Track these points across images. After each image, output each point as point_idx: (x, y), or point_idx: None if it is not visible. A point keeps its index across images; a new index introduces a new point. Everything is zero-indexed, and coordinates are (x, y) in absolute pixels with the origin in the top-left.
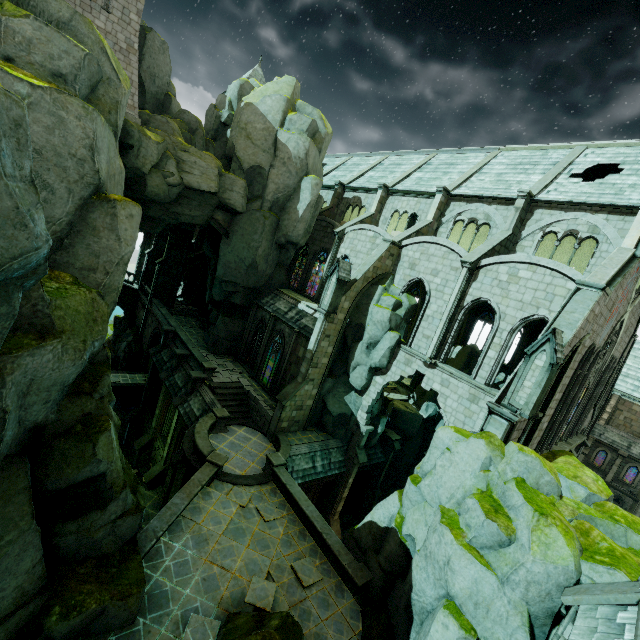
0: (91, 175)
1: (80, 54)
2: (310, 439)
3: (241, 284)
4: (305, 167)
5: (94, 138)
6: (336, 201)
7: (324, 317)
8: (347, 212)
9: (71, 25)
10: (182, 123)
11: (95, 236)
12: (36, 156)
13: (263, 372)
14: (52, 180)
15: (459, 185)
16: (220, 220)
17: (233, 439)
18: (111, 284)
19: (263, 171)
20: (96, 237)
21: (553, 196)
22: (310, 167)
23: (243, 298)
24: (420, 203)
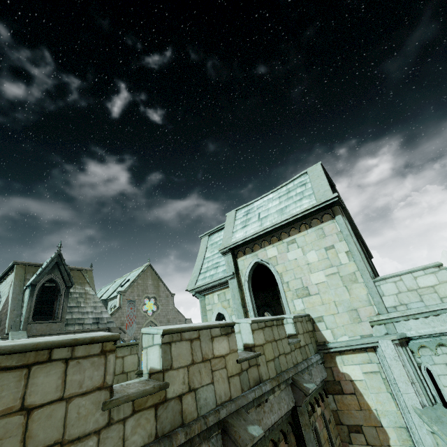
0: None
1: None
2: None
3: None
4: None
5: None
6: None
7: None
8: None
9: None
10: None
11: None
12: None
13: None
14: None
15: None
16: None
17: None
18: None
19: None
20: None
21: (111, 296)
22: None
23: None
24: None
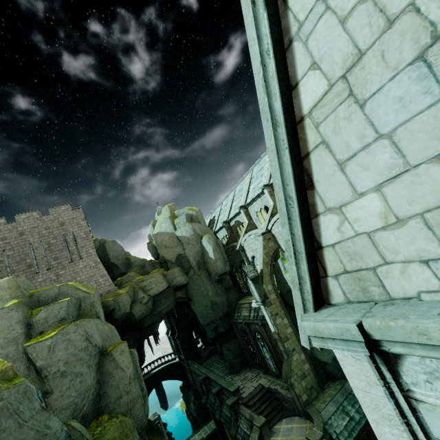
0: (94, 350)
1: (66, 303)
2: (331, 395)
3: (216, 319)
4: (198, 236)
5: (86, 333)
6: (229, 231)
7: (263, 306)
8: (240, 230)
9: (60, 292)
10: (136, 267)
11: (112, 377)
12: (67, 365)
13: (269, 364)
14: (78, 369)
15: (270, 176)
16: (181, 295)
17: (280, 438)
18: (134, 396)
19: (182, 255)
20: (112, 378)
21: None
22: (200, 233)
23: (224, 325)
24: (262, 200)
